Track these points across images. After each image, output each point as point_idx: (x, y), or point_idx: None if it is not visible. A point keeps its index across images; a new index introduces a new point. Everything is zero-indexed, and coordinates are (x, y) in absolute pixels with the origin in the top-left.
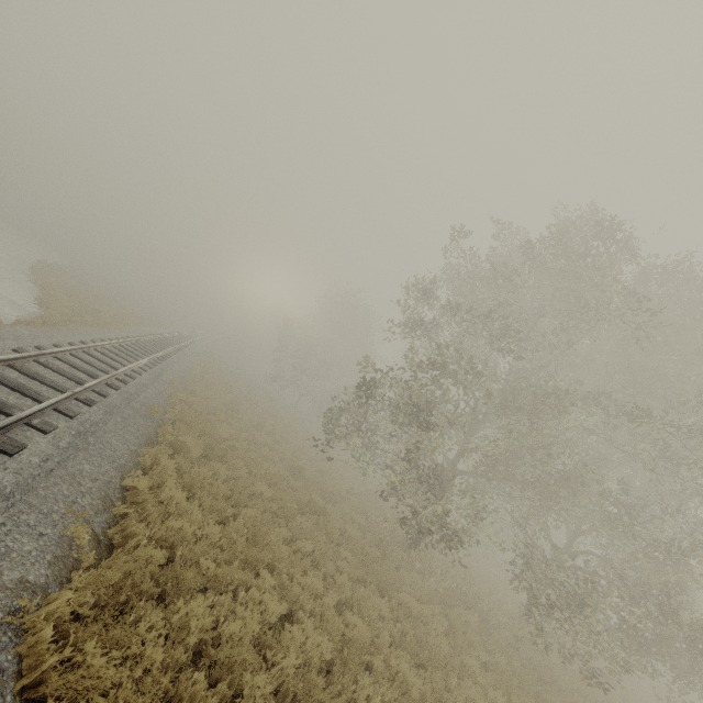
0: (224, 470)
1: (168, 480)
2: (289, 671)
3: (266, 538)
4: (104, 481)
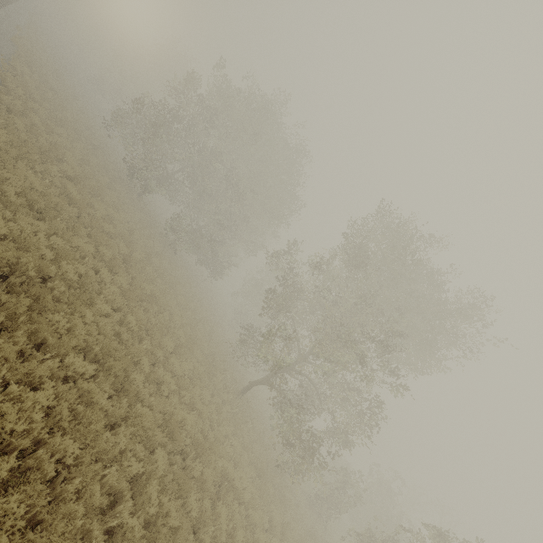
0: (51, 94)
1: (26, 76)
2: (66, 143)
3: (66, 125)
4: (4, 55)
